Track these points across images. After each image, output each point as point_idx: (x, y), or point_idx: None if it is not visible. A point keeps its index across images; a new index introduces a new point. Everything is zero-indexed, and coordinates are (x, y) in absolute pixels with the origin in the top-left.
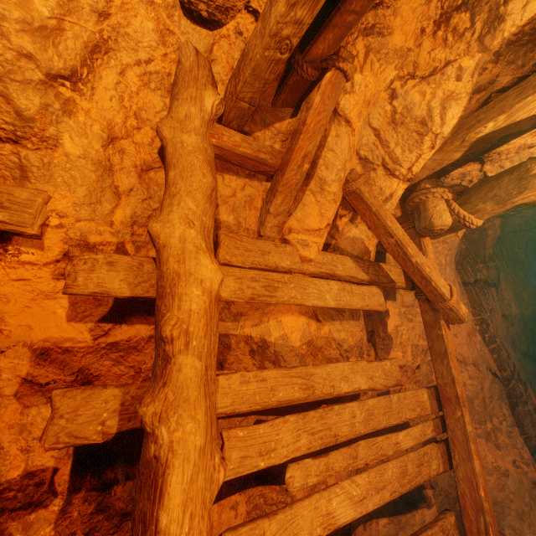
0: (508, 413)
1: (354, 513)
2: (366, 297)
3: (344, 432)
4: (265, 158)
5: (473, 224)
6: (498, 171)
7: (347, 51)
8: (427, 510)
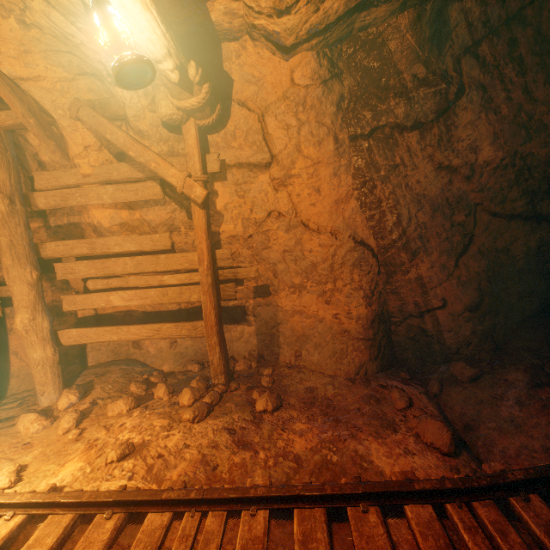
0: (360, 279)
1: (125, 304)
2: (140, 192)
3: (119, 271)
4: (22, 122)
5: (182, 107)
6: None
7: None
8: (247, 327)
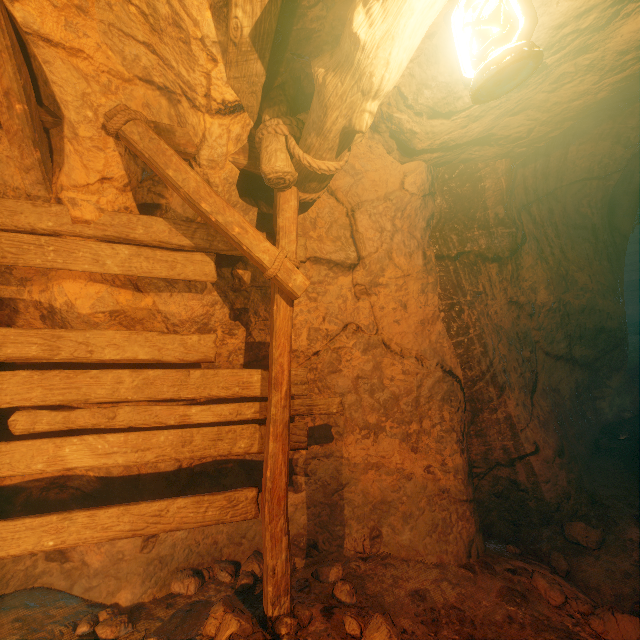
0: (451, 417)
1: (95, 462)
2: (179, 265)
3: (100, 394)
4: None
5: (314, 167)
6: (411, 83)
7: None
8: (293, 494)
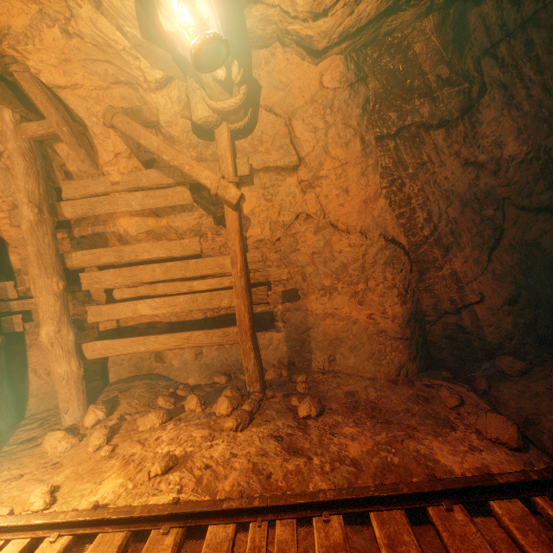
0: (393, 277)
1: (152, 312)
2: (170, 197)
3: (147, 278)
4: (53, 131)
5: (219, 108)
6: None
7: (8, 57)
8: (276, 333)
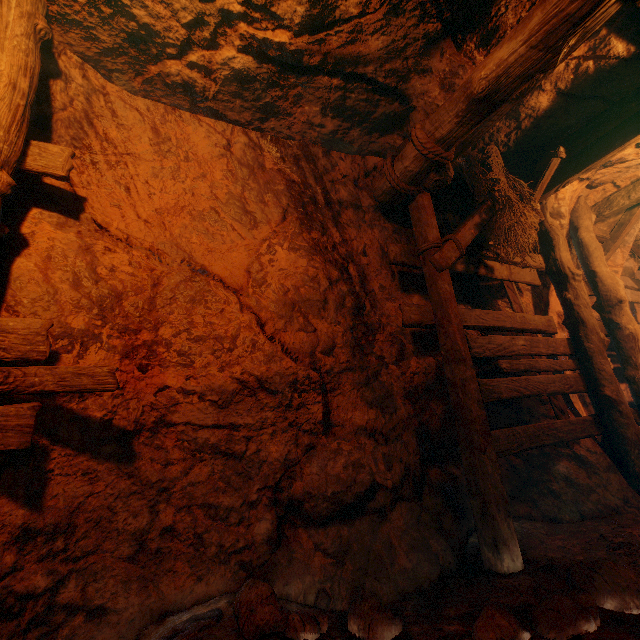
0: None
1: None
2: (639, 297)
3: None
4: (605, 236)
5: None
6: None
7: None
8: None
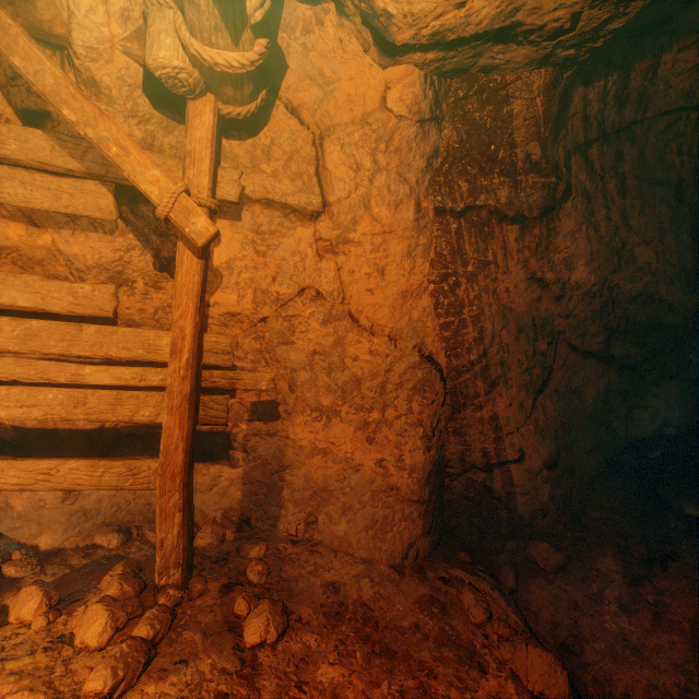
0: (421, 410)
1: None
2: (66, 196)
3: None
4: None
5: (207, 60)
6: None
7: None
8: (229, 468)
